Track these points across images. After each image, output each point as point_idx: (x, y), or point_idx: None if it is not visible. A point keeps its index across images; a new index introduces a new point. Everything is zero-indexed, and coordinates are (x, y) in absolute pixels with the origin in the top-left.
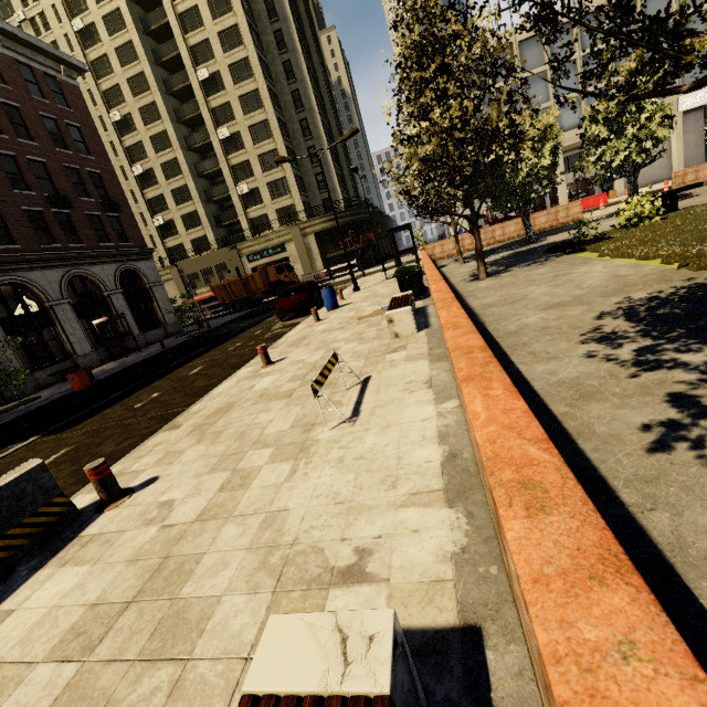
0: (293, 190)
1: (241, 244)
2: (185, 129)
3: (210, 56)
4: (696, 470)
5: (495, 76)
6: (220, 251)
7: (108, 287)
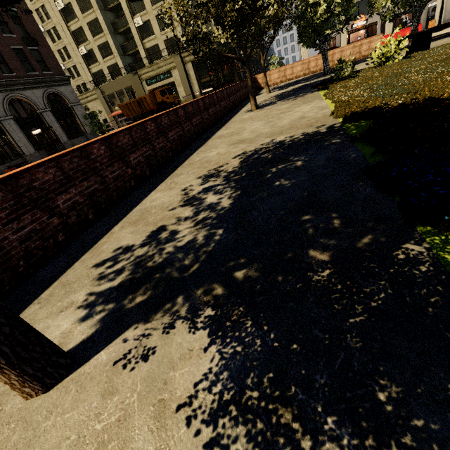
0: (175, 22)
1: (140, 71)
2: None
3: None
4: (87, 281)
5: None
6: (126, 76)
7: (39, 107)
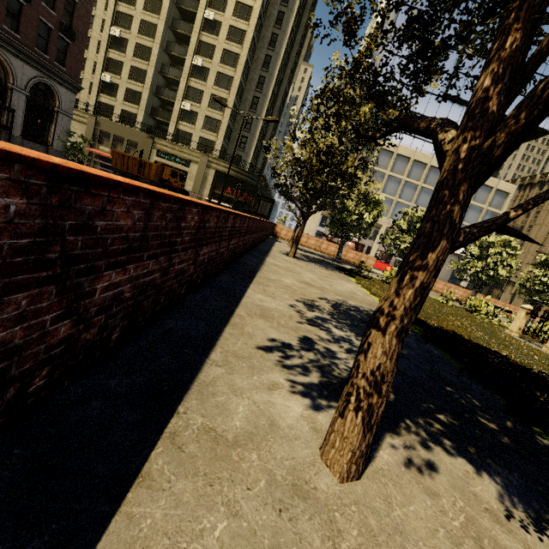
0: (221, 133)
1: (159, 139)
2: (172, 36)
3: (222, 9)
4: (269, 364)
5: (364, 145)
6: (140, 132)
7: (17, 83)
